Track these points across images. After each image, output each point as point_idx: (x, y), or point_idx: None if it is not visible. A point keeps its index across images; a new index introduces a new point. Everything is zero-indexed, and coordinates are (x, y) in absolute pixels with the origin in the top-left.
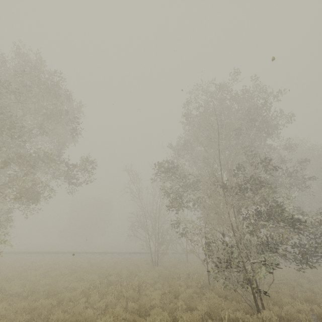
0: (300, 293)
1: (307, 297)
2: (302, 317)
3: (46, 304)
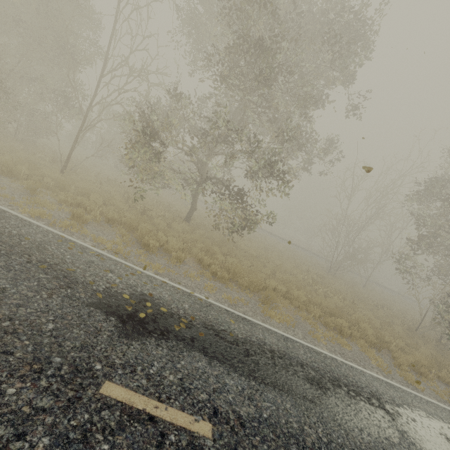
0: None
1: None
2: None
3: (297, 283)
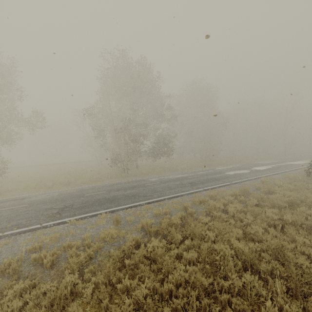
0: (157, 168)
1: (153, 169)
2: (139, 173)
3: (41, 180)
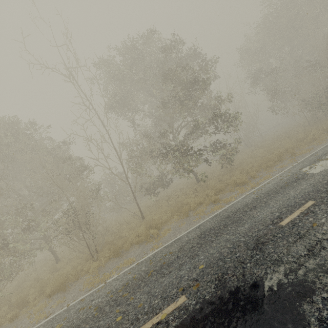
0: None
1: None
2: None
3: (271, 149)
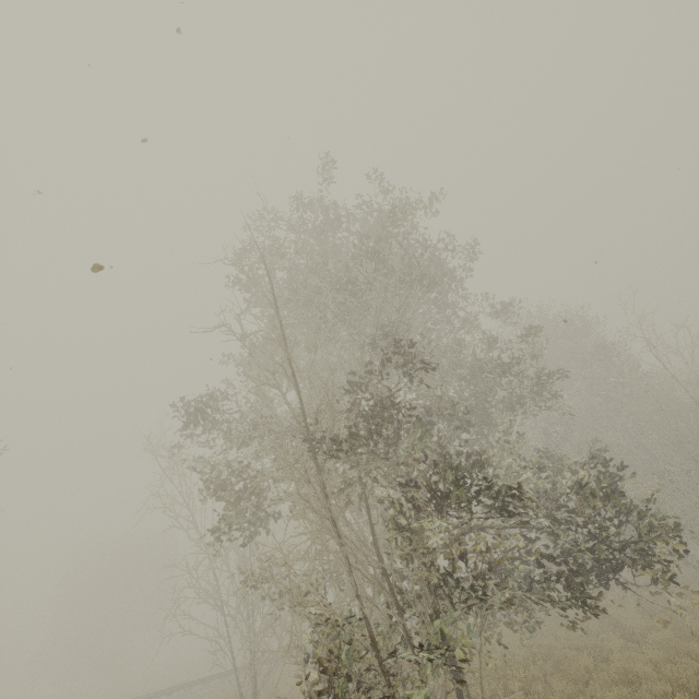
0: (602, 693)
1: None
2: None
3: None
